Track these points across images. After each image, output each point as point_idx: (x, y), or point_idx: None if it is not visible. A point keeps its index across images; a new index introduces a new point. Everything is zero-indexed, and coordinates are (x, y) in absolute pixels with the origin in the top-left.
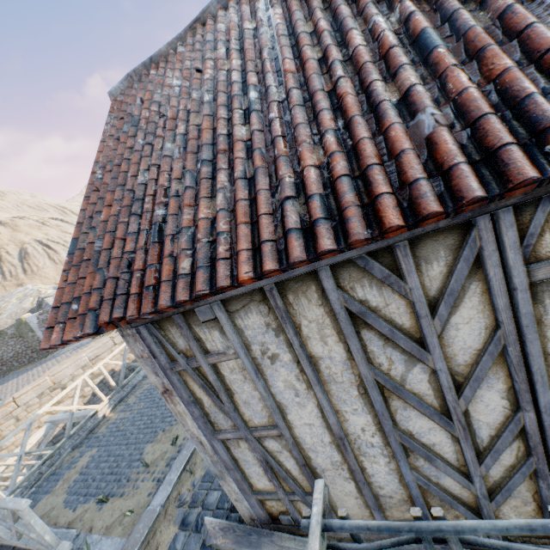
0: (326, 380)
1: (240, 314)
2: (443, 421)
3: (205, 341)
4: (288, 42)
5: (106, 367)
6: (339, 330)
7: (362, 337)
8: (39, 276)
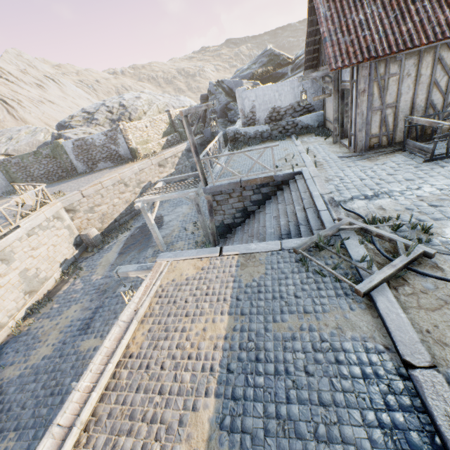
0: (419, 83)
1: (407, 60)
2: (444, 94)
3: (390, 70)
4: None
5: (147, 178)
6: (432, 65)
7: (436, 68)
8: (2, 128)
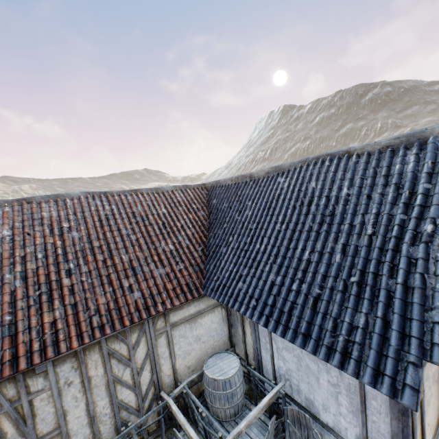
0: (93, 387)
1: (60, 365)
2: (133, 388)
3: (31, 386)
4: (88, 246)
5: None
6: (104, 361)
7: (111, 362)
8: None
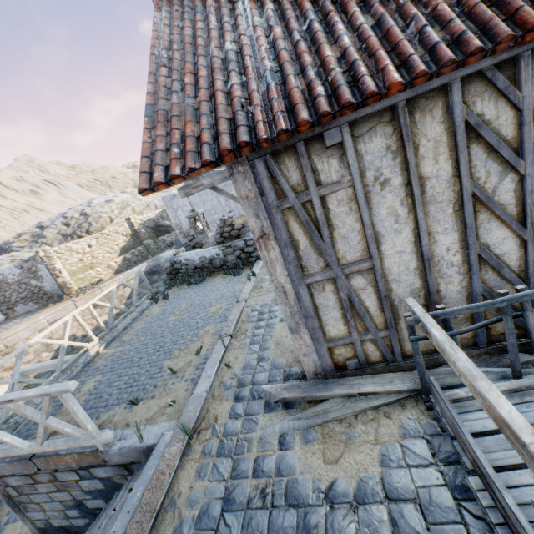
0: (427, 201)
1: (364, 139)
2: (519, 226)
3: (321, 173)
4: None
5: None
6: (452, 147)
7: (469, 152)
8: None
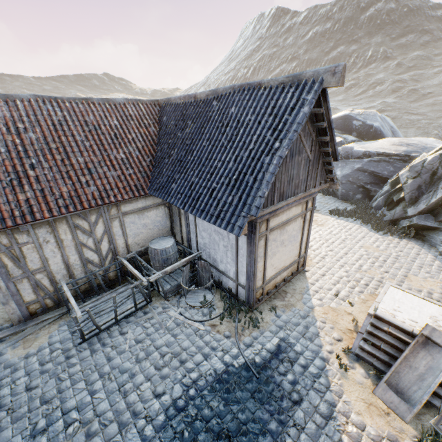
0: (65, 246)
1: (38, 229)
2: (96, 251)
3: (19, 239)
4: (46, 147)
5: None
6: (71, 231)
7: (77, 232)
8: None
